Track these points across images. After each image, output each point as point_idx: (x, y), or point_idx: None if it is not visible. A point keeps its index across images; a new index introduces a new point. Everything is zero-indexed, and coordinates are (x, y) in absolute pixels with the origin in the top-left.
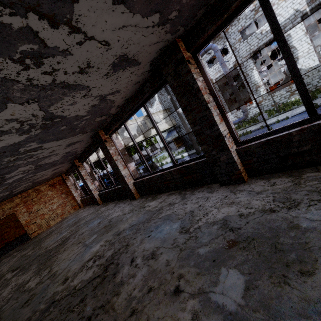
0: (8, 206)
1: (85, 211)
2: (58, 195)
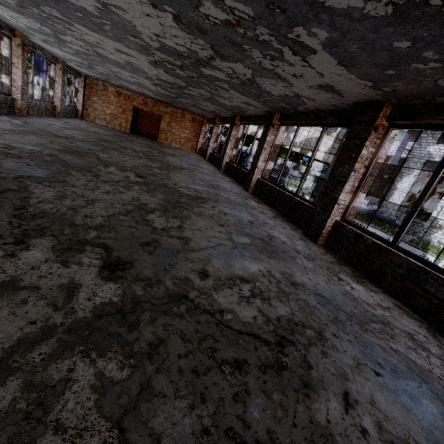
0: (163, 109)
1: (195, 156)
2: (191, 130)
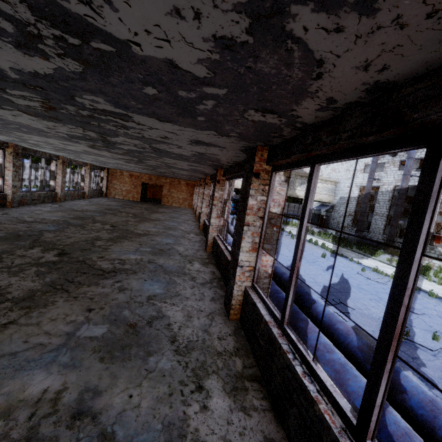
0: (163, 180)
1: (187, 211)
2: (187, 192)
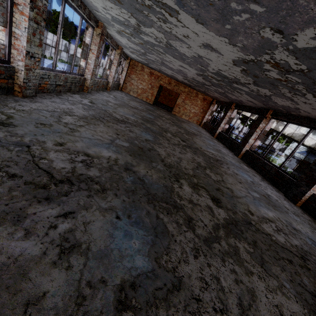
0: (181, 88)
1: (203, 131)
2: (200, 107)
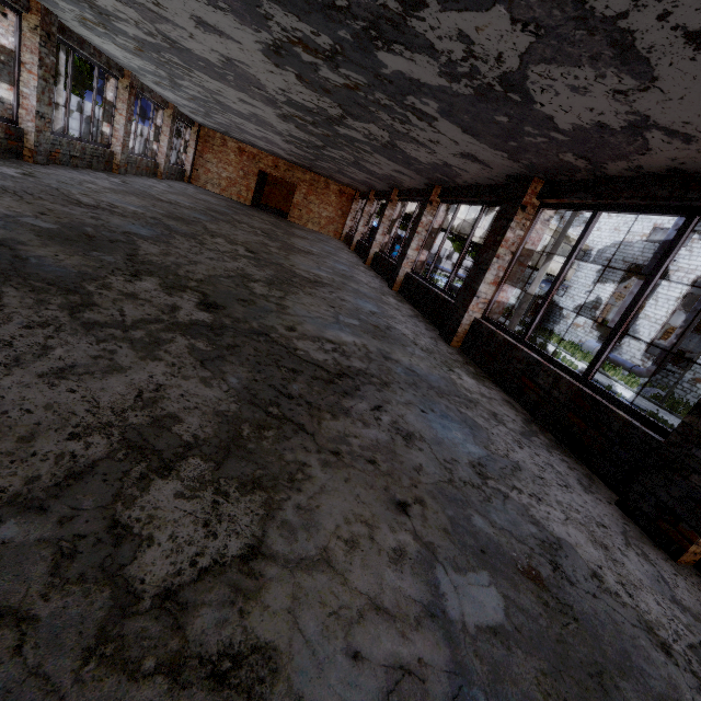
0: (299, 175)
1: (337, 243)
2: (336, 208)
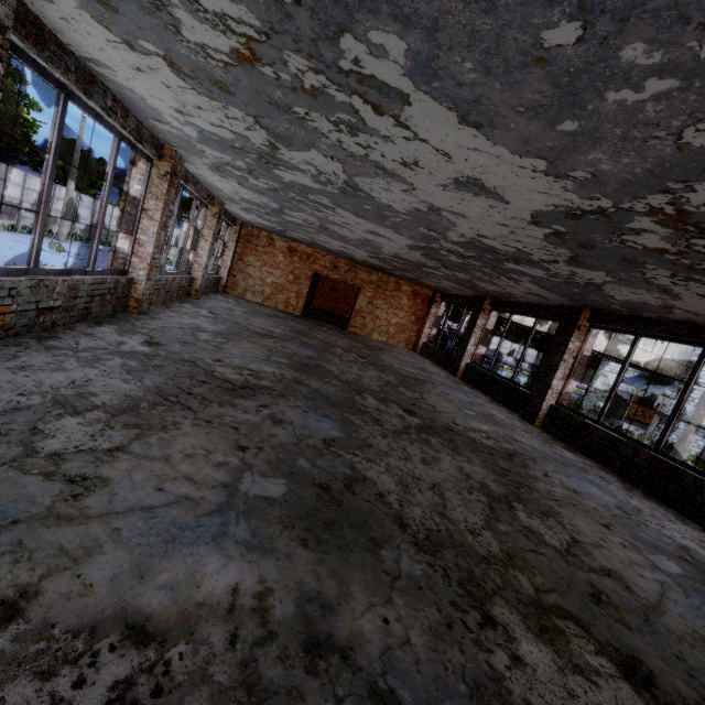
0: (363, 276)
1: (429, 365)
2: (409, 312)
